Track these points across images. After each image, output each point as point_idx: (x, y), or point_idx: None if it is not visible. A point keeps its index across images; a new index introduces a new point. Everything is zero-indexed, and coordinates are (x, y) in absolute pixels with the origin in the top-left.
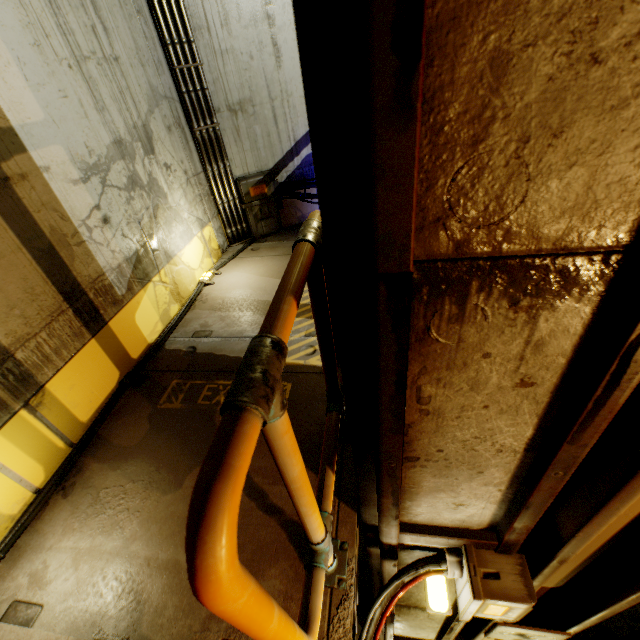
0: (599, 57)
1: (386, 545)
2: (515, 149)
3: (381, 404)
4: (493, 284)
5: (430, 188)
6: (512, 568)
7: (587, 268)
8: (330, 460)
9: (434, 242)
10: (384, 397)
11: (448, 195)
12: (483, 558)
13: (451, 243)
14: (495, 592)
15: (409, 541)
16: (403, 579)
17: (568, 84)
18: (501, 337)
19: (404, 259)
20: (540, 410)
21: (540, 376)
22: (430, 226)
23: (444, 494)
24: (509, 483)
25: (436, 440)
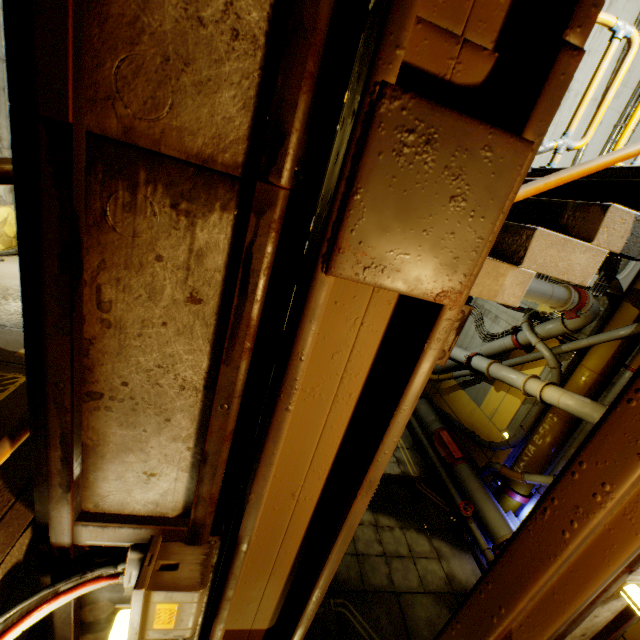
0: (204, 22)
1: (57, 549)
2: (161, 63)
3: (45, 286)
4: (158, 180)
5: (101, 67)
6: (196, 558)
7: (223, 186)
8: (16, 431)
9: (107, 119)
10: (48, 275)
11: (116, 79)
12: (169, 550)
13: (121, 126)
14: (165, 583)
15: (88, 539)
16: (58, 587)
17: (189, 31)
18: (170, 240)
19: (63, 106)
20: (211, 335)
21: (206, 293)
22: (103, 102)
23: (134, 457)
24: (197, 437)
25: (121, 367)
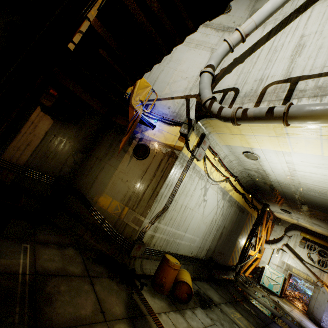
0: None
1: None
2: None
3: None
4: None
5: None
6: None
7: None
8: None
9: None
10: None
11: None
12: None
13: None
14: None
15: None
16: None
17: None
18: None
19: None
20: None
21: None
22: None
23: None
24: None
25: None
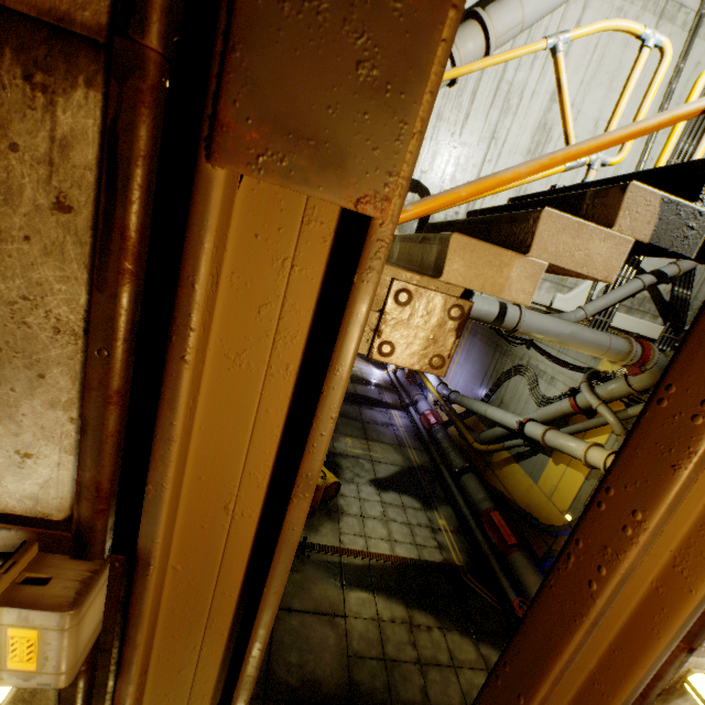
0: None
1: None
2: None
3: None
4: (5, 42)
5: None
6: (78, 574)
7: (86, 55)
8: None
9: None
10: None
11: None
12: (45, 562)
13: None
14: (22, 599)
15: None
16: None
17: None
18: (26, 123)
19: None
20: (88, 258)
21: (76, 198)
22: None
23: (2, 427)
24: (81, 404)
25: None
